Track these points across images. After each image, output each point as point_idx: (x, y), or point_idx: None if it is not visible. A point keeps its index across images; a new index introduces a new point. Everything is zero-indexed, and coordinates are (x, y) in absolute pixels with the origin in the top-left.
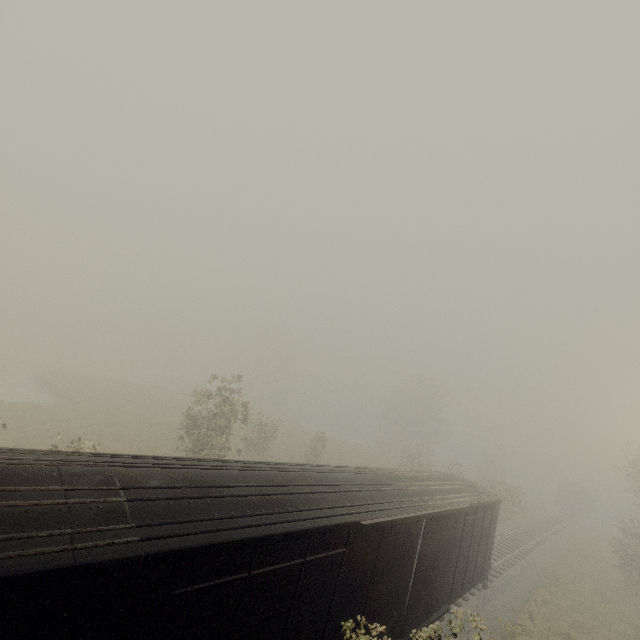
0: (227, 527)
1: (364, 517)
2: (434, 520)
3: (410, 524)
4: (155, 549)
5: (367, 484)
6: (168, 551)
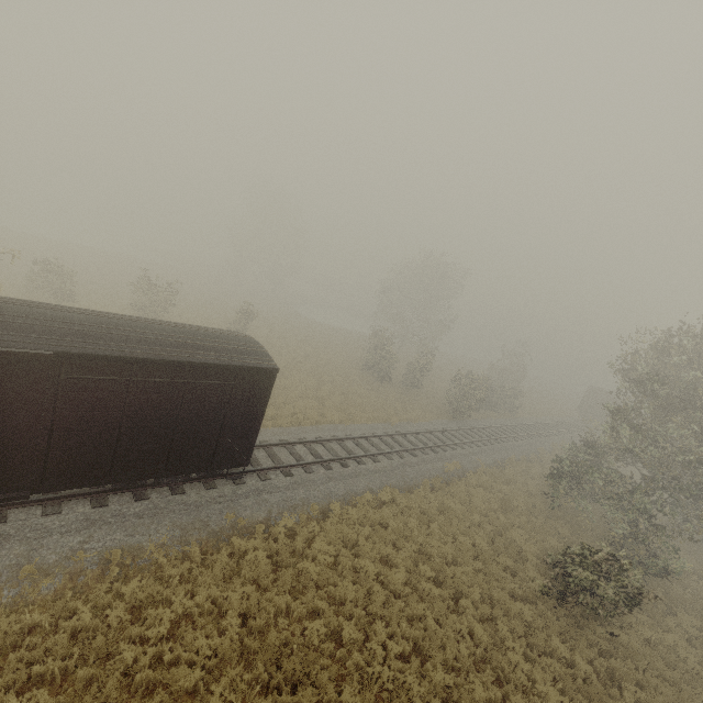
0: None
1: None
2: None
3: None
4: None
5: None
6: None
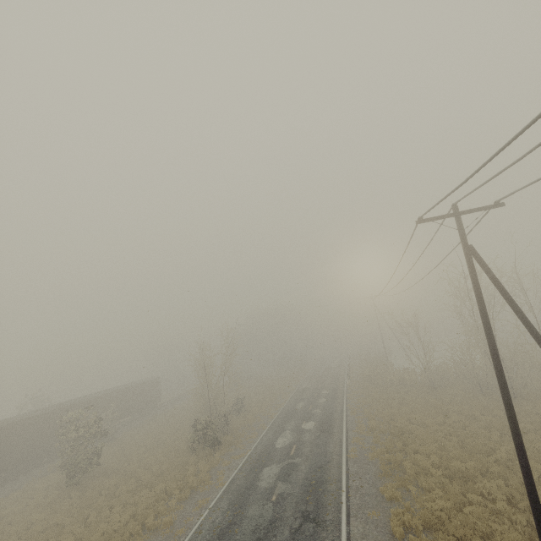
0: (56, 408)
1: (90, 398)
2: (119, 392)
3: (108, 396)
4: (45, 412)
5: (95, 393)
6: (47, 411)
